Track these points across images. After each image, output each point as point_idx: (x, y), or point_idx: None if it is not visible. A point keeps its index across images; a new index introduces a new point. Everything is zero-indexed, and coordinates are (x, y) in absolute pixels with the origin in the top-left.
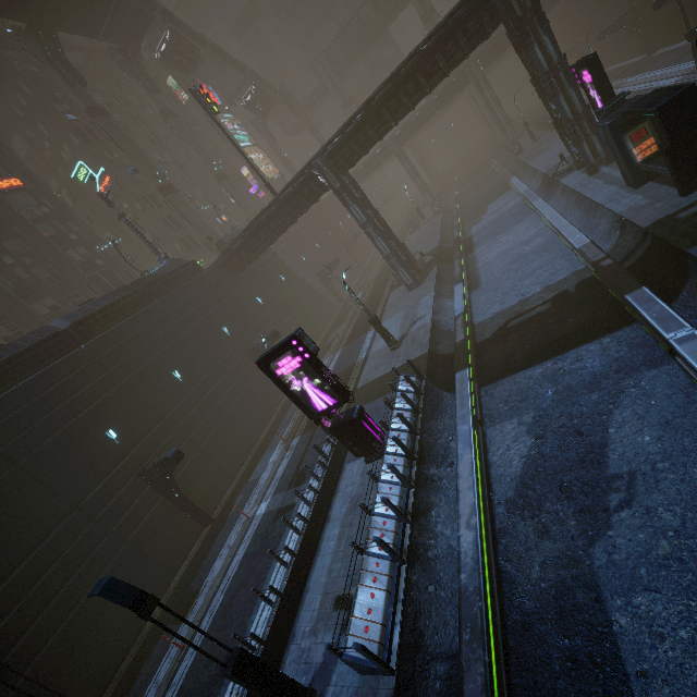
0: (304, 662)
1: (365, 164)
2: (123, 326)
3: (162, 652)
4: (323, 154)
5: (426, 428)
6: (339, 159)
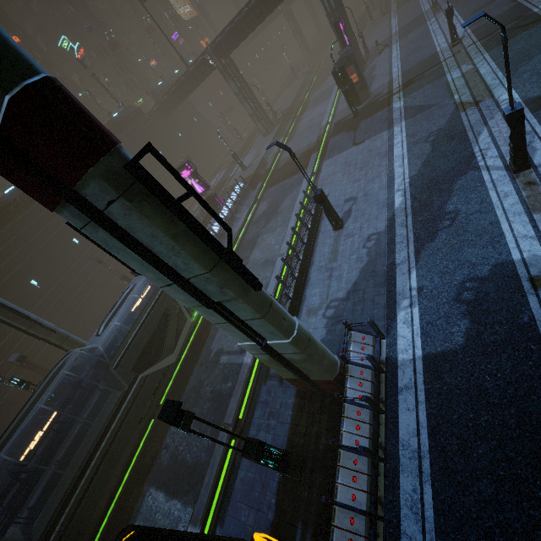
0: None
1: None
2: None
3: None
4: (211, 47)
5: (241, 203)
6: (220, 52)
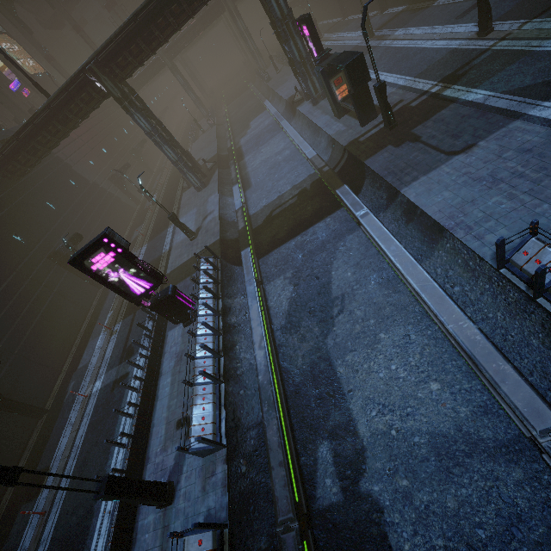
0: (160, 470)
1: (140, 73)
2: None
3: (22, 527)
4: (97, 59)
5: (225, 293)
6: (115, 67)
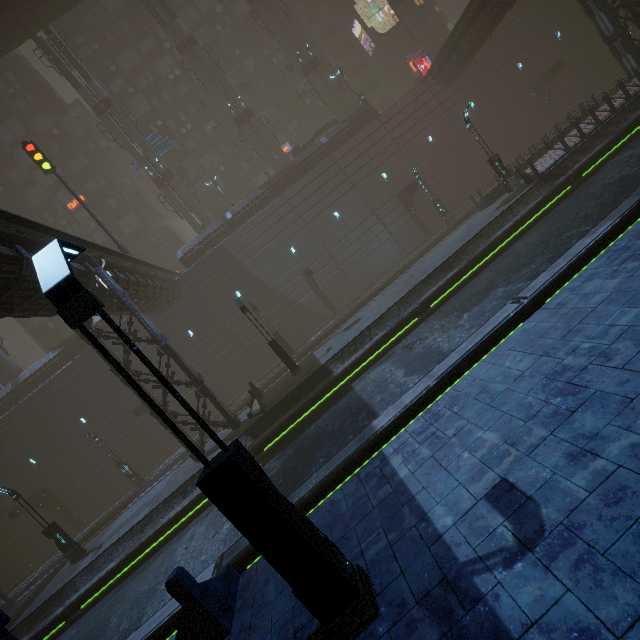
0: None
1: (478, 3)
2: (46, 385)
3: None
4: None
5: None
6: None
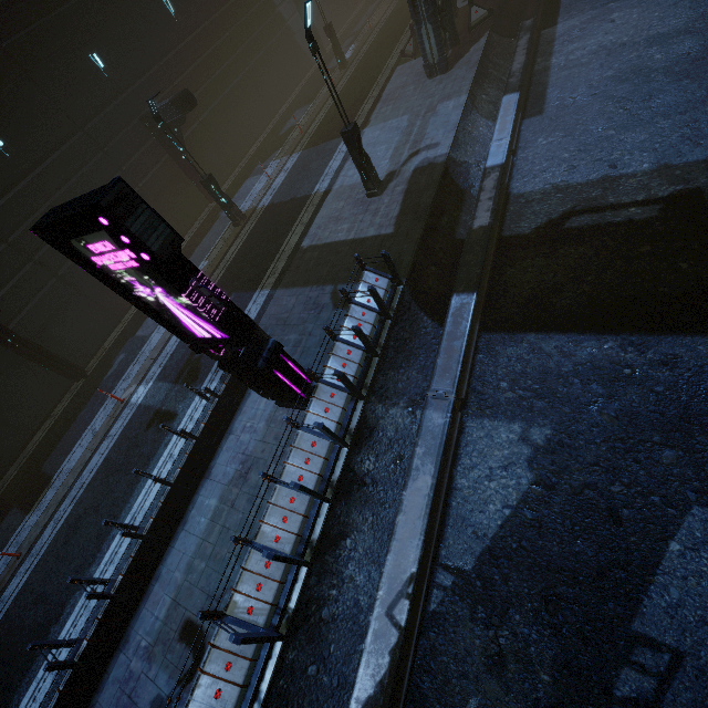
0: (128, 695)
1: None
2: None
3: (1, 544)
4: None
5: (378, 385)
6: None
